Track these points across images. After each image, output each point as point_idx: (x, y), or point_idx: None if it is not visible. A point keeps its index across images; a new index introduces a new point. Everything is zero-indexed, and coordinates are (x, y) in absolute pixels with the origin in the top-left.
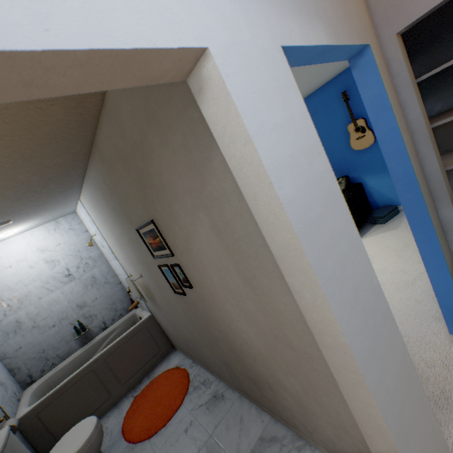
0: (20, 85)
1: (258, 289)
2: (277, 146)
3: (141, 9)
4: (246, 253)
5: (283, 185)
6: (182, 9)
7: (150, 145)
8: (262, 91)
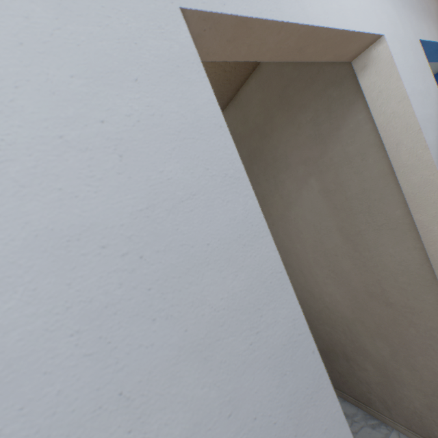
0: (297, 50)
1: (360, 245)
2: (421, 106)
3: (356, 10)
4: (356, 209)
5: (427, 133)
6: (371, 12)
7: (273, 125)
8: (411, 68)
